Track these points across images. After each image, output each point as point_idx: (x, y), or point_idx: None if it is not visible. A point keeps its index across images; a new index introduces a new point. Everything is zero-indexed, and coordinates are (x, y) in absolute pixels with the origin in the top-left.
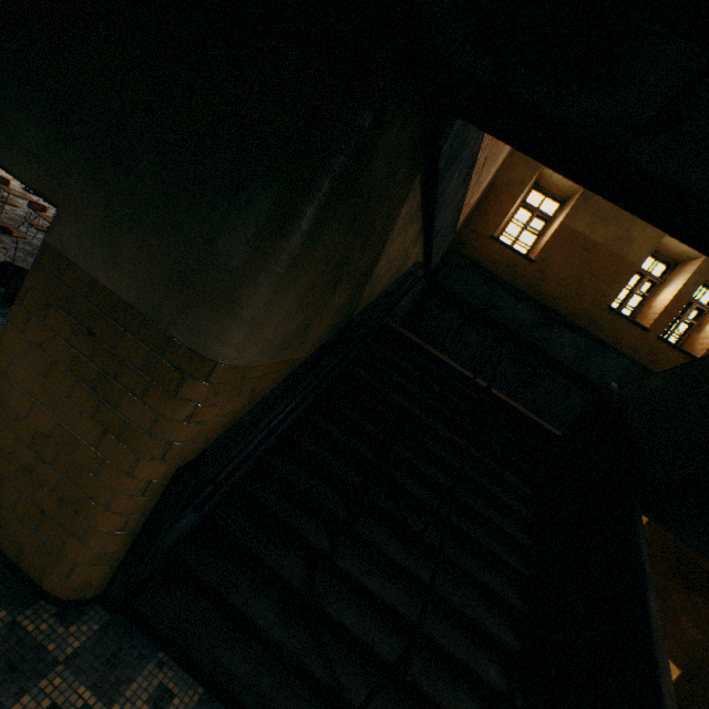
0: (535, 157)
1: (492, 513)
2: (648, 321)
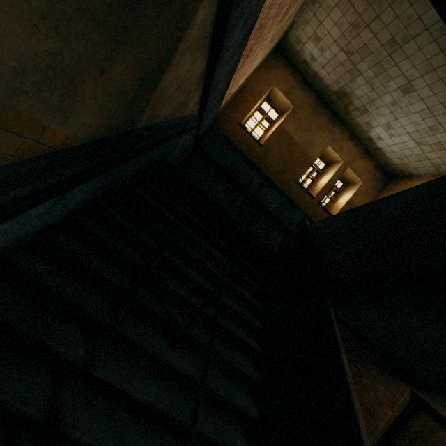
0: None
1: (238, 306)
2: (315, 193)
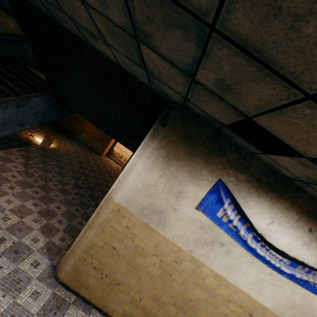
0: None
1: None
2: None
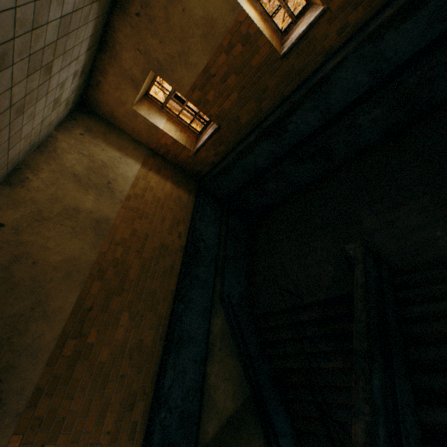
0: None
1: None
2: None
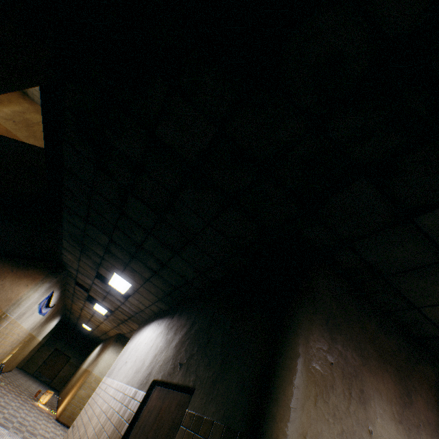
0: (44, 108)
1: None
2: None
